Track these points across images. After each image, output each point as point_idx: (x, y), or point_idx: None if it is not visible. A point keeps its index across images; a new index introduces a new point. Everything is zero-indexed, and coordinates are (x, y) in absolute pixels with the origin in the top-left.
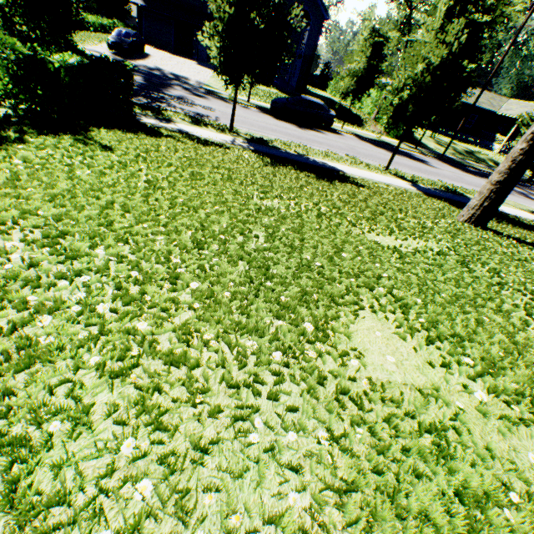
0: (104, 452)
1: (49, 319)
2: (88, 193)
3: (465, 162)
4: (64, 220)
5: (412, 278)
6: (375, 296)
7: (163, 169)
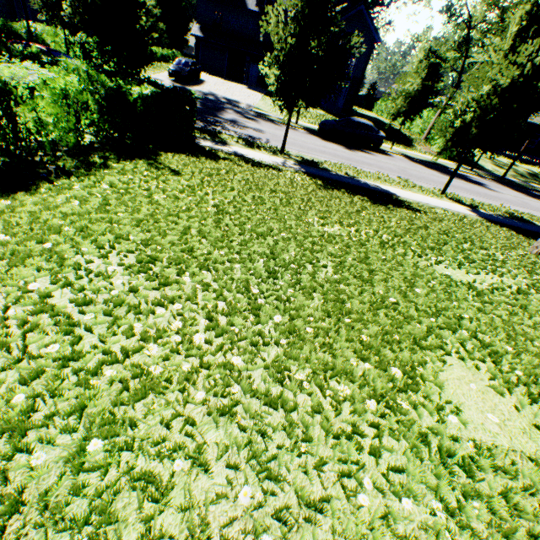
0: (223, 499)
1: (155, 348)
2: (168, 218)
3: (528, 185)
4: (150, 245)
5: (496, 320)
6: (460, 340)
7: (228, 194)
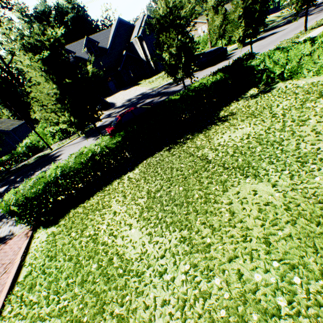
0: None
1: None
2: None
3: (270, 27)
4: None
5: None
6: None
7: None
